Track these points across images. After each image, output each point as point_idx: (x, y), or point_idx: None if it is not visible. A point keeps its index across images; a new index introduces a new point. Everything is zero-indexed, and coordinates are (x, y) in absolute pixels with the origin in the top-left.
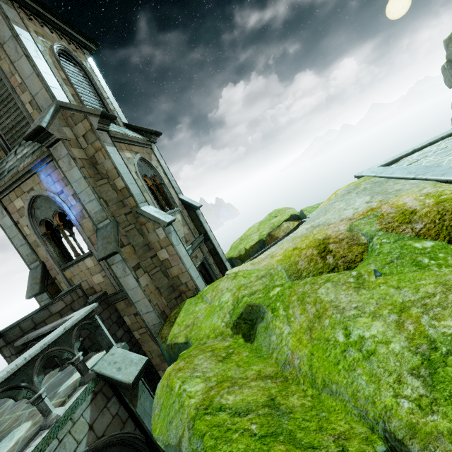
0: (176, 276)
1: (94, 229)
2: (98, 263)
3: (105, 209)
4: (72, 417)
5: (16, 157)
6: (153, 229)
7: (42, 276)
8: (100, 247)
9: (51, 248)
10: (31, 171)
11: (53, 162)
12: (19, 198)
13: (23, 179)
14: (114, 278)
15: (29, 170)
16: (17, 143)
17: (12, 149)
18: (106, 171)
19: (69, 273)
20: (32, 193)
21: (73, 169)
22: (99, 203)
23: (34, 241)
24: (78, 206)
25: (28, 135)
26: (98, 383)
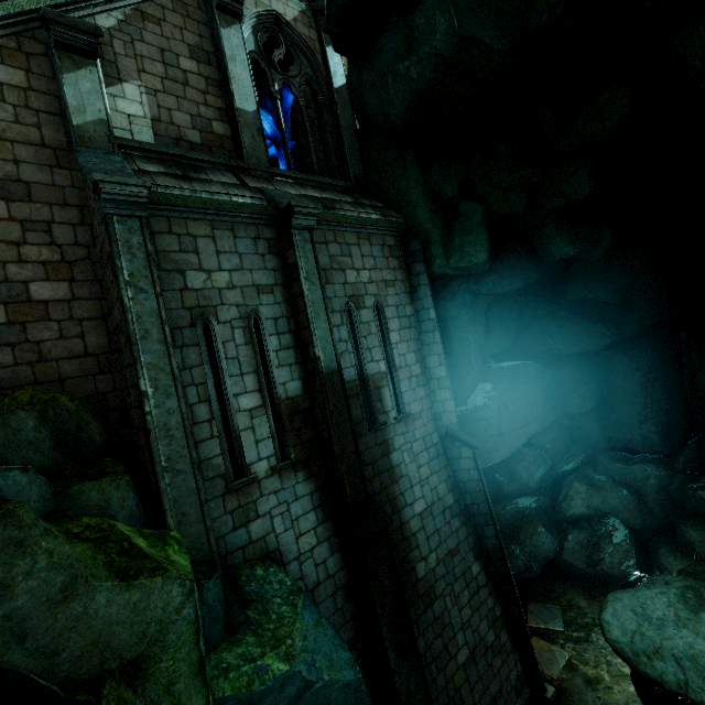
0: None
1: None
2: None
3: None
4: (287, 1)
5: None
6: None
7: None
8: None
9: None
10: None
11: None
12: None
13: None
14: None
15: None
16: None
17: None
18: None
19: None
20: None
21: None
22: None
23: None
24: None
25: None
26: (308, 12)
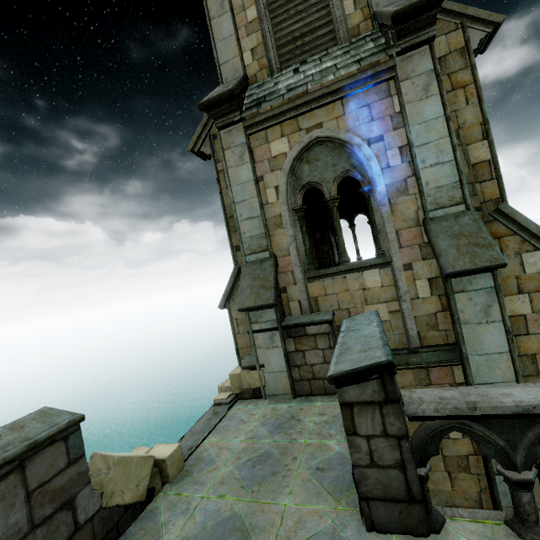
0: (528, 355)
1: (416, 217)
2: (392, 284)
3: (465, 184)
4: None
5: (303, 73)
6: (516, 252)
7: (275, 278)
8: (451, 250)
9: (300, 235)
10: (337, 93)
11: (387, 84)
12: (284, 137)
13: (315, 105)
14: (414, 321)
15: (336, 89)
16: (295, 62)
17: (282, 70)
18: (457, 126)
19: (318, 288)
20: (316, 131)
21: (427, 99)
22: (460, 170)
23: (276, 217)
24: (401, 169)
25: (408, 7)
26: None
